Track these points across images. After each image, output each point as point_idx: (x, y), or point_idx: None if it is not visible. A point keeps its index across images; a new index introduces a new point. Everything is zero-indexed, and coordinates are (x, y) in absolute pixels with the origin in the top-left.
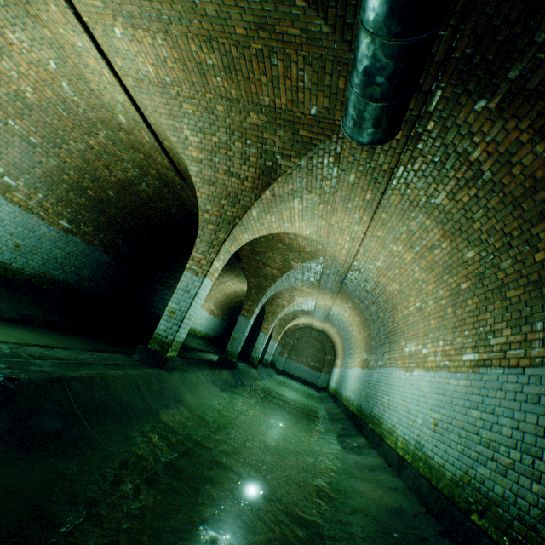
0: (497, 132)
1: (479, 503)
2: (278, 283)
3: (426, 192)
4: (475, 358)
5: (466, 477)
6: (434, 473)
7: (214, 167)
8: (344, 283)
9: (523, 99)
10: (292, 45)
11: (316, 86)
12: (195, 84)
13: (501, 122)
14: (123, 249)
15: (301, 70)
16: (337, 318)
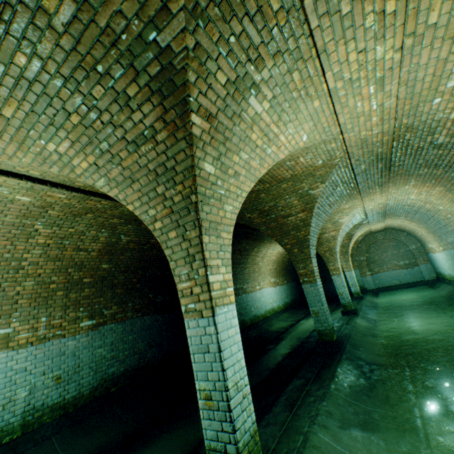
0: None
1: None
2: (314, 224)
3: None
4: None
5: None
6: None
7: (112, 158)
8: (391, 165)
9: None
10: None
11: None
12: None
13: None
14: (157, 299)
15: None
16: (399, 207)
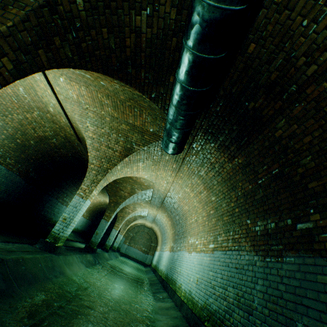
0: (218, 155)
1: (208, 316)
2: (127, 201)
3: (197, 169)
4: (213, 246)
5: (205, 304)
6: (194, 305)
7: (100, 142)
8: (163, 203)
9: (224, 147)
10: (144, 108)
11: (153, 122)
12: (97, 107)
13: (219, 152)
14: (31, 173)
15: (147, 116)
16: (159, 221)
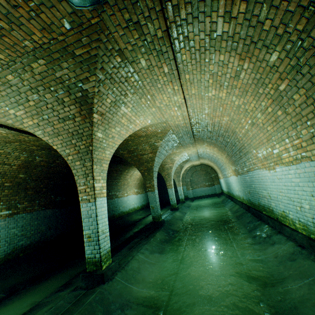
0: None
1: None
2: (157, 160)
3: (205, 32)
4: None
5: None
6: None
7: (49, 123)
8: (194, 135)
9: None
10: None
11: None
12: None
13: None
14: (57, 199)
15: None
16: (204, 154)
